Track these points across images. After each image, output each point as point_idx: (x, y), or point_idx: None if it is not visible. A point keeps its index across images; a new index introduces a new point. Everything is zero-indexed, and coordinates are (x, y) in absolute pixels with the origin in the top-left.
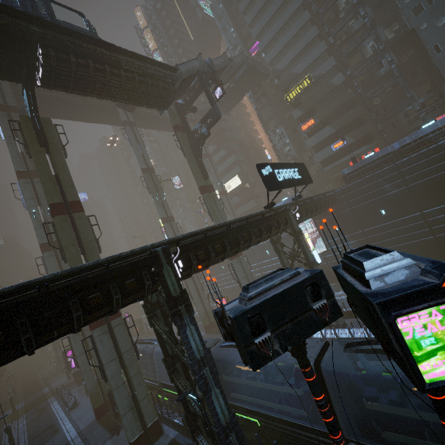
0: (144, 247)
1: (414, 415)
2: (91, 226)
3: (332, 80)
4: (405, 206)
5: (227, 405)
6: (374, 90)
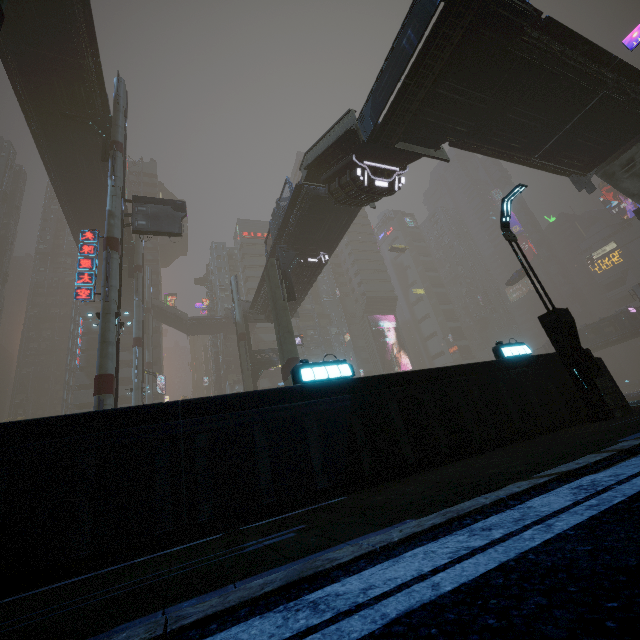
0: None
1: None
2: None
3: None
4: None
5: None
6: None
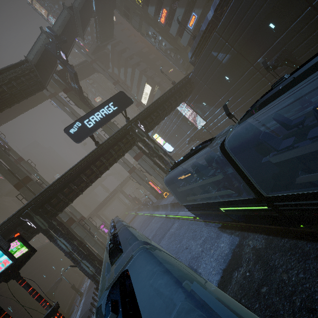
0: (4, 222)
1: None
2: (40, 185)
3: None
4: (240, 65)
5: (92, 265)
6: None
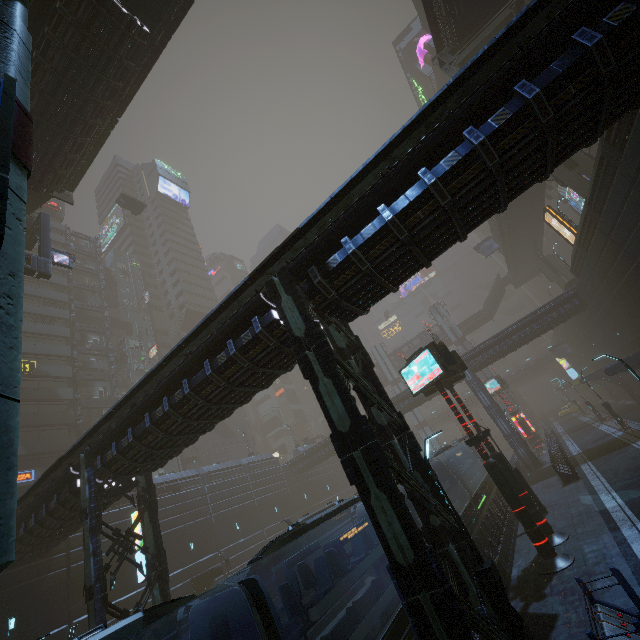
0: None
1: None
2: None
3: (60, 389)
4: None
5: None
6: None
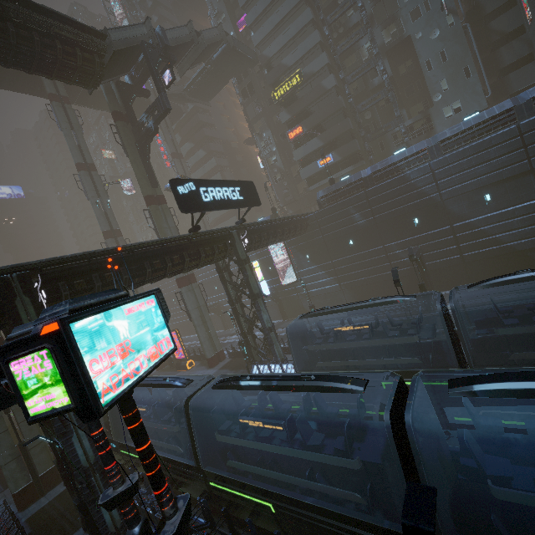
0: None
1: (243, 444)
2: None
3: (323, 82)
4: (371, 238)
5: (94, 447)
6: (365, 102)
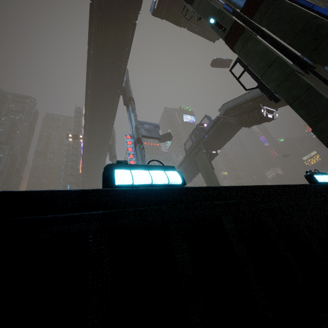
0: None
1: None
2: None
3: None
4: None
5: None
6: None
